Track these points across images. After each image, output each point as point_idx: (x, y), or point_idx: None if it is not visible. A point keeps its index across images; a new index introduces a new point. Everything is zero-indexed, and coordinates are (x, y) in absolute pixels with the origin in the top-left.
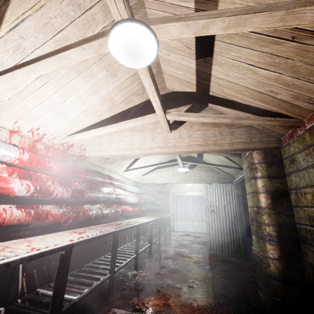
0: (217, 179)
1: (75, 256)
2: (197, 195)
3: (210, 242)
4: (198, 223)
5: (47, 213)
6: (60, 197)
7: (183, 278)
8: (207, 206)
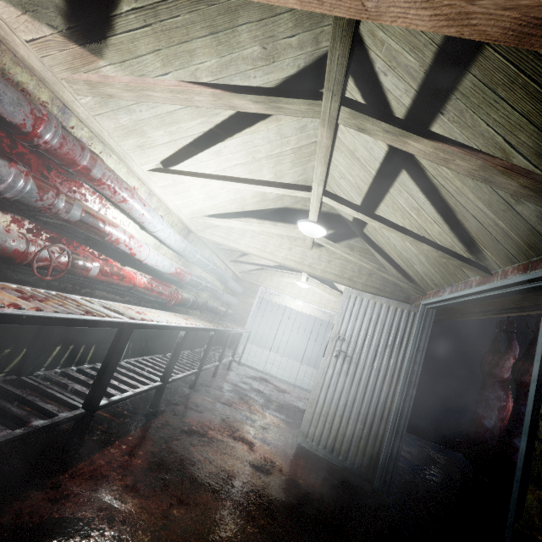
0: (377, 286)
1: None
2: (308, 312)
3: (311, 421)
4: (289, 362)
5: None
6: None
7: (199, 540)
8: (334, 339)
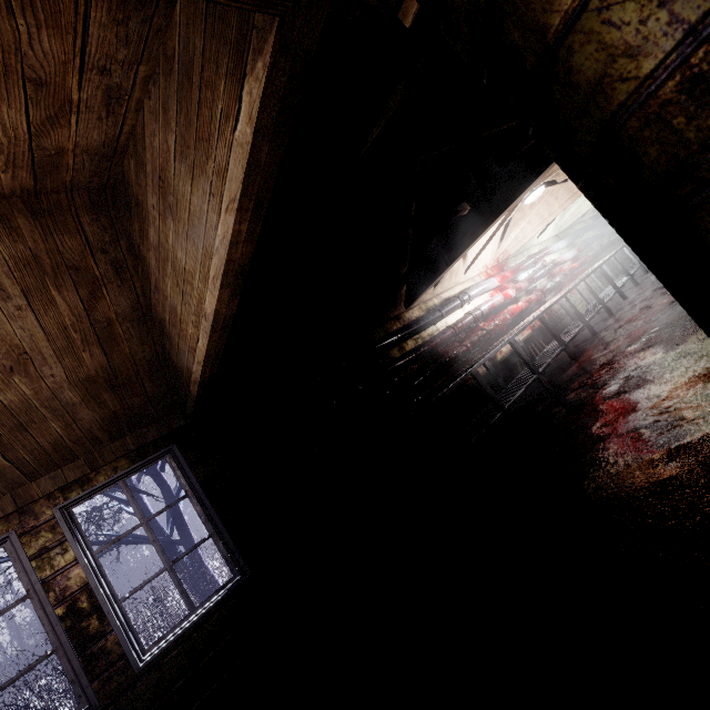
0: None
1: (562, 320)
2: None
3: None
4: None
5: (529, 299)
6: (525, 289)
7: None
8: None
